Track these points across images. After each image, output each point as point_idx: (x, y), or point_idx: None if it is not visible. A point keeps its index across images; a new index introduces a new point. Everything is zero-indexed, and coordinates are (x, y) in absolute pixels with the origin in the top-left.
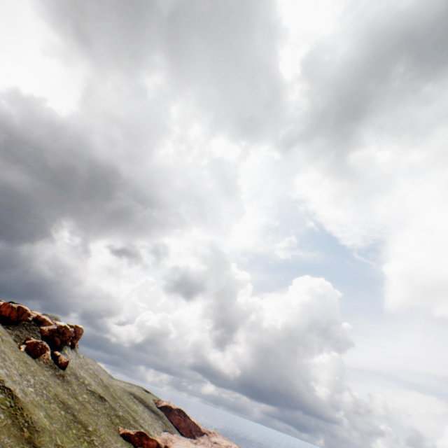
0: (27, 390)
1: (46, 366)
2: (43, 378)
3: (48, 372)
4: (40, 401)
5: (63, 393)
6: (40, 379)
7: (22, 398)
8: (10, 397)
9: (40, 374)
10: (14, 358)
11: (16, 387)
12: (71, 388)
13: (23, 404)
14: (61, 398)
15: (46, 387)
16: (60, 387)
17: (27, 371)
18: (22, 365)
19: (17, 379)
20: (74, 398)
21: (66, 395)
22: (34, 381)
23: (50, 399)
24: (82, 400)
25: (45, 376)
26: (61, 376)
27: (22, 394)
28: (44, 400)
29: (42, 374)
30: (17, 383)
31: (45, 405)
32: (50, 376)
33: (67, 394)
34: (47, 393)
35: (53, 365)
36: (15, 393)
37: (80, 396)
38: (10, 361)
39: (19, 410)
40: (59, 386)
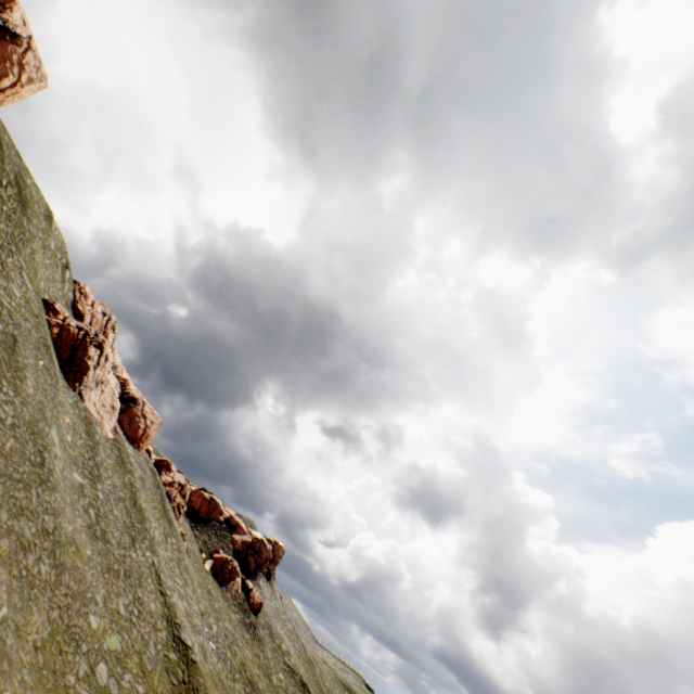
0: (207, 646)
1: (234, 603)
2: (228, 625)
3: (235, 615)
4: (221, 673)
5: (252, 661)
6: (224, 627)
7: (199, 666)
8: (184, 662)
9: (226, 616)
10: (197, 581)
11: (194, 640)
12: (262, 655)
13: (199, 681)
14: (250, 673)
15: (231, 644)
16: (249, 648)
17: (210, 607)
18: (205, 596)
19: (197, 622)
20: (266, 677)
21: (256, 667)
22: (217, 628)
23: (234, 670)
24: (276, 682)
25: (232, 621)
26: (252, 627)
27: (200, 656)
28: (227, 670)
29: (228, 616)
30: (195, 632)
31: (227, 683)
32: (238, 624)
33: (257, 665)
34: (232, 658)
35: (242, 603)
36: (192, 655)
37: (275, 674)
38: (192, 586)
39: (194, 692)
40: (248, 647)
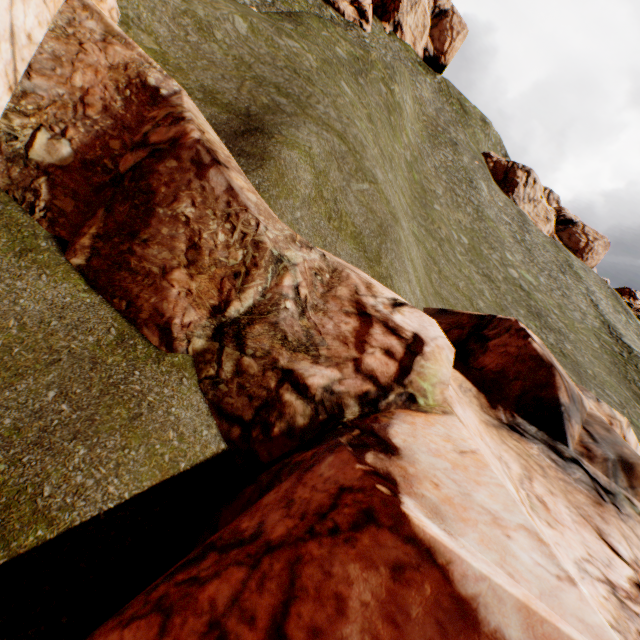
0: None
1: None
2: None
3: None
4: None
5: None
6: None
7: None
8: (621, 348)
9: None
10: None
11: None
12: None
13: None
14: None
15: None
16: None
17: None
18: None
19: None
20: None
21: None
22: None
23: None
24: None
25: None
26: None
27: None
28: None
29: None
30: None
31: None
32: None
33: None
34: None
35: None
36: (637, 355)
37: None
38: None
39: (634, 366)
40: None
